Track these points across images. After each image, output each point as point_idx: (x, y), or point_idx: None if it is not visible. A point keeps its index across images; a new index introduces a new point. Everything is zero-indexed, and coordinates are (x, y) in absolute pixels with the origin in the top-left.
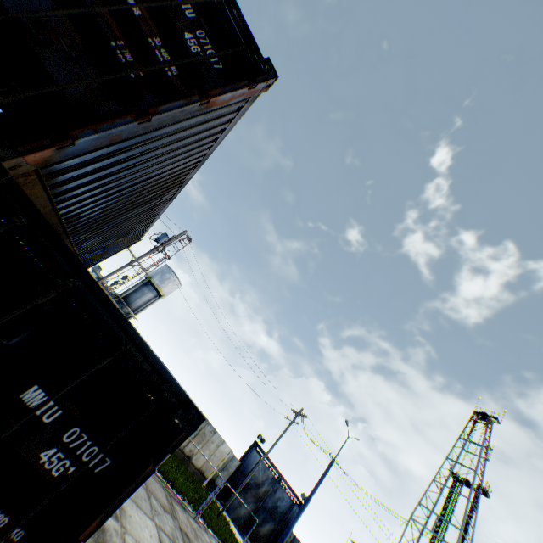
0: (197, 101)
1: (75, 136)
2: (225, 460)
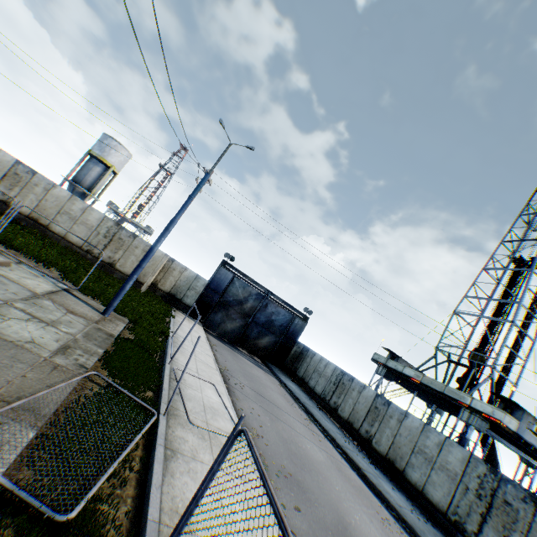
0: None
1: None
2: (161, 265)
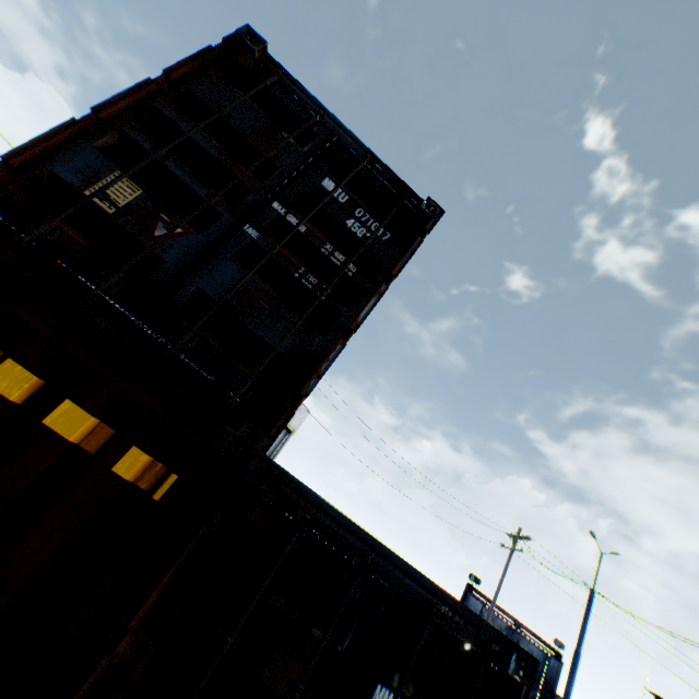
0: (385, 289)
1: (305, 392)
2: None
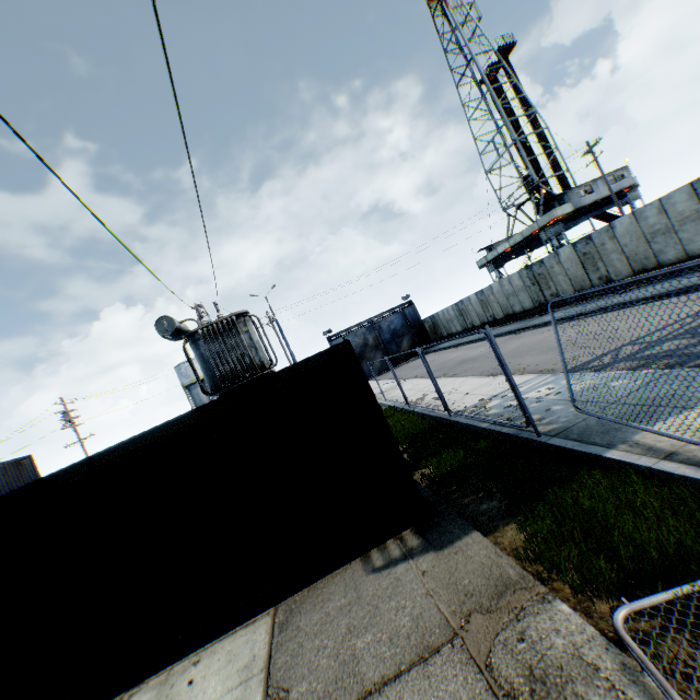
0: None
1: None
2: None
